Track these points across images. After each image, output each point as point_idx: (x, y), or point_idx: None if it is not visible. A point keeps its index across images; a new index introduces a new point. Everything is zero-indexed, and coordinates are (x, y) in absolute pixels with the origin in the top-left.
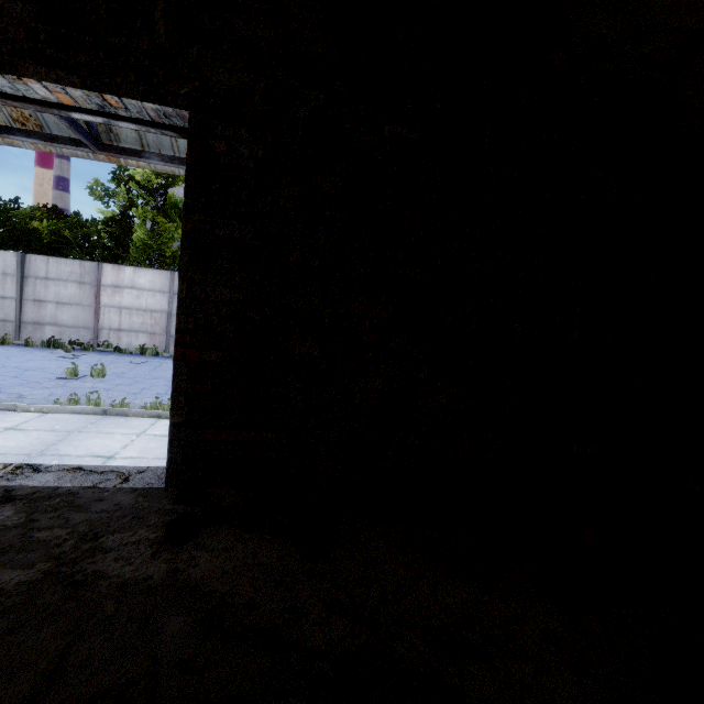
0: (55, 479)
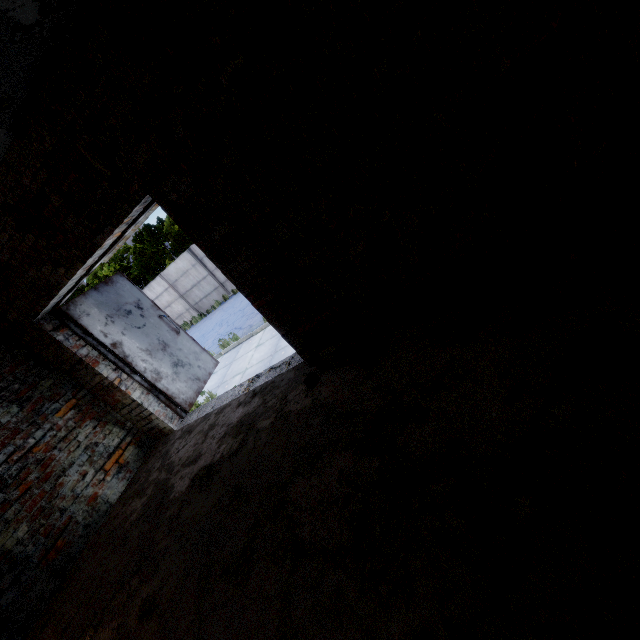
0: (265, 378)
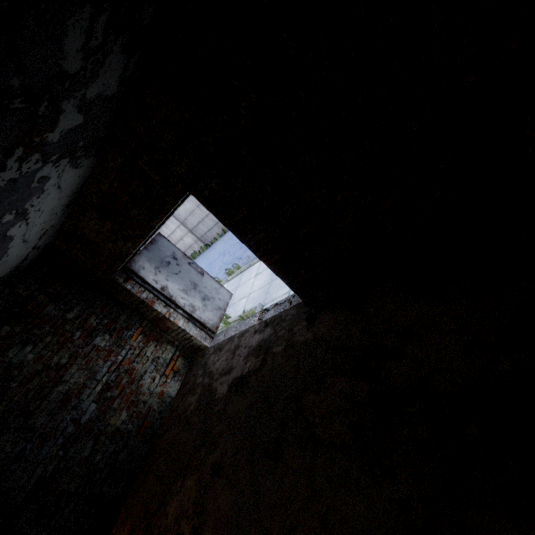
0: (273, 312)
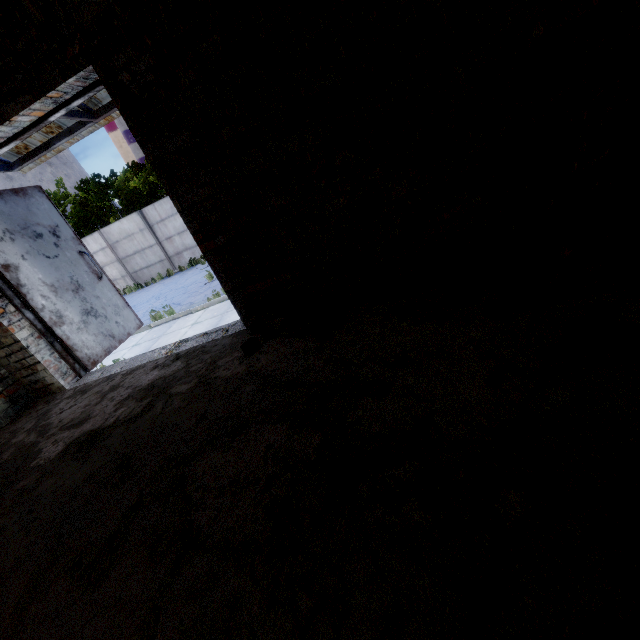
0: (195, 342)
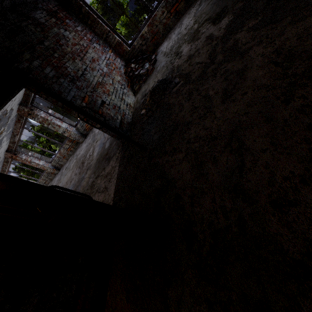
0: None
